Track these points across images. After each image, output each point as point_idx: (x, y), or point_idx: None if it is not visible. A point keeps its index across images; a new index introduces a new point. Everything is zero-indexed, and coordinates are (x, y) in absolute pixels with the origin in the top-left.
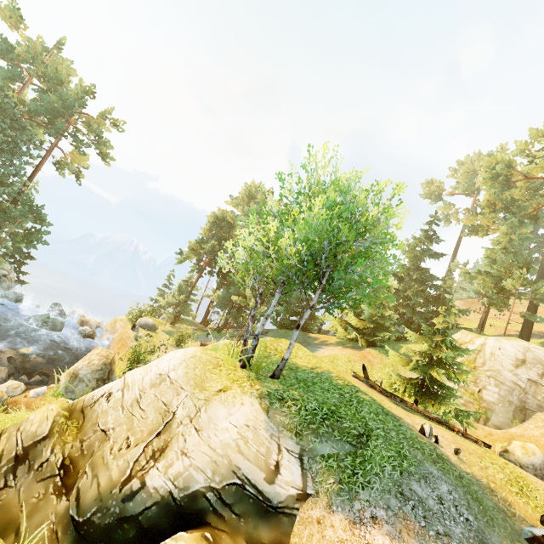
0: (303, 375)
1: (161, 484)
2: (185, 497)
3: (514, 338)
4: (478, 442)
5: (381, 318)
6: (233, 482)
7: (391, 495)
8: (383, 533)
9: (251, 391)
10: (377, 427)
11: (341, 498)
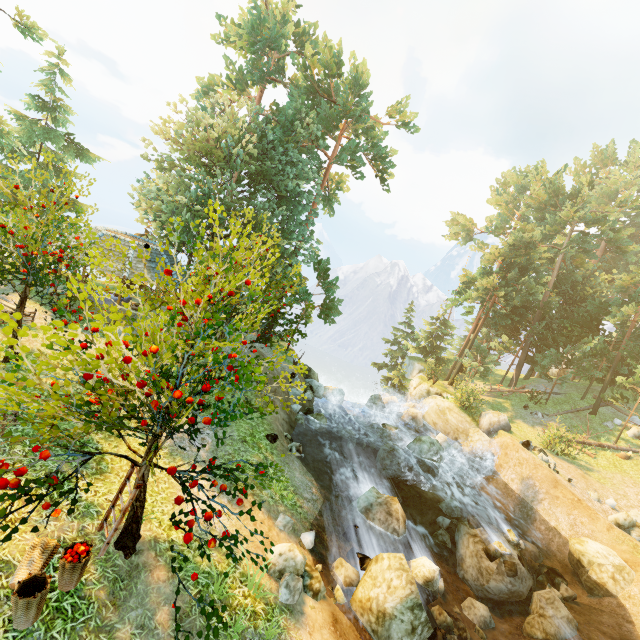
0: None
1: None
2: None
3: None
4: None
5: None
6: None
7: None
8: None
9: None
10: None
11: None
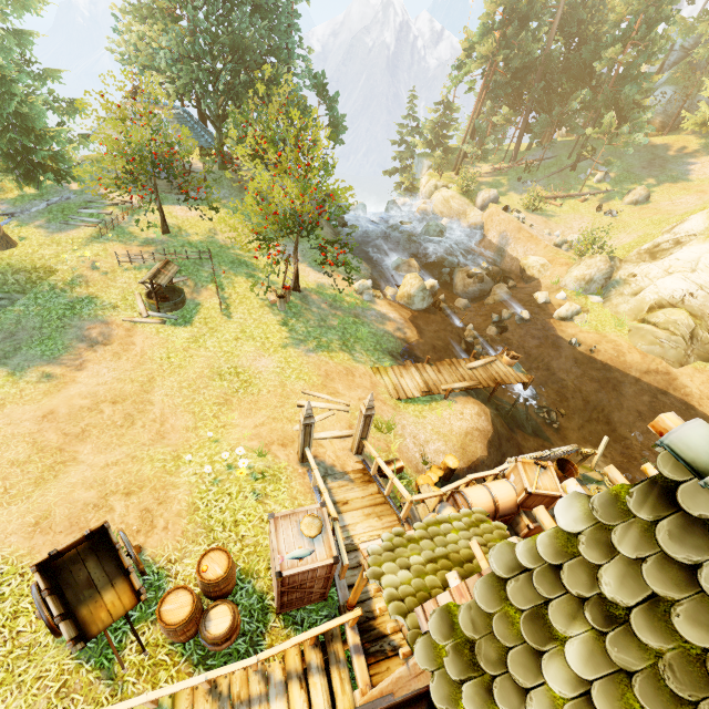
0: None
1: None
2: None
3: None
4: None
5: None
6: None
7: None
8: None
9: None
10: None
11: None
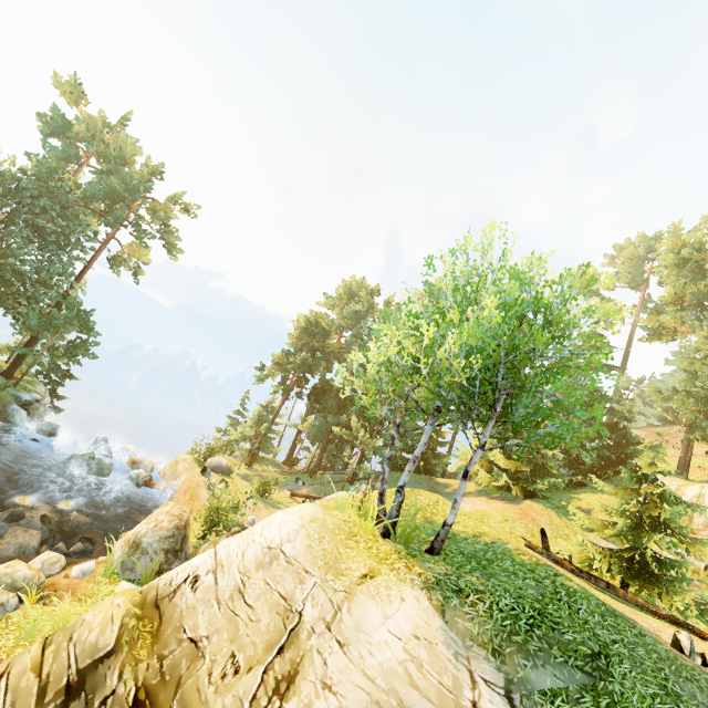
0: (468, 547)
1: None
2: None
3: None
4: None
5: (541, 456)
6: None
7: None
8: None
9: (410, 577)
10: (613, 640)
11: None
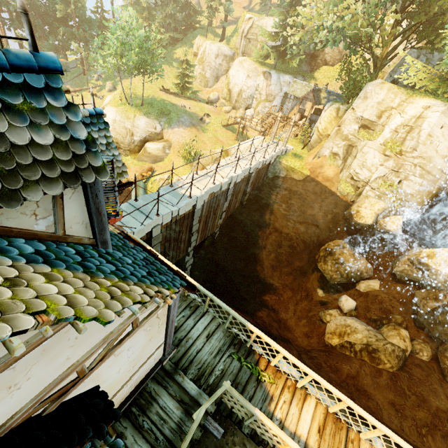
0: (148, 101)
1: (138, 139)
2: (143, 139)
3: (216, 42)
4: (198, 101)
5: (160, 40)
6: (150, 133)
7: (177, 123)
8: (177, 128)
9: (141, 114)
10: (172, 110)
11: (169, 127)
